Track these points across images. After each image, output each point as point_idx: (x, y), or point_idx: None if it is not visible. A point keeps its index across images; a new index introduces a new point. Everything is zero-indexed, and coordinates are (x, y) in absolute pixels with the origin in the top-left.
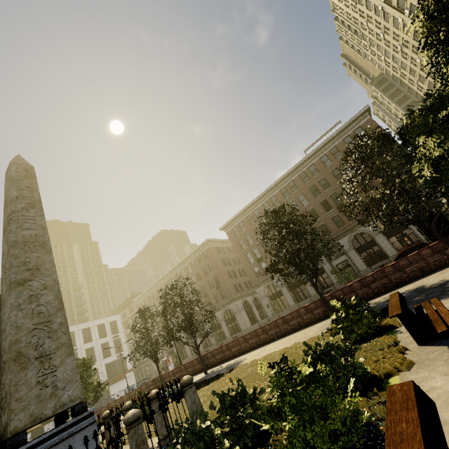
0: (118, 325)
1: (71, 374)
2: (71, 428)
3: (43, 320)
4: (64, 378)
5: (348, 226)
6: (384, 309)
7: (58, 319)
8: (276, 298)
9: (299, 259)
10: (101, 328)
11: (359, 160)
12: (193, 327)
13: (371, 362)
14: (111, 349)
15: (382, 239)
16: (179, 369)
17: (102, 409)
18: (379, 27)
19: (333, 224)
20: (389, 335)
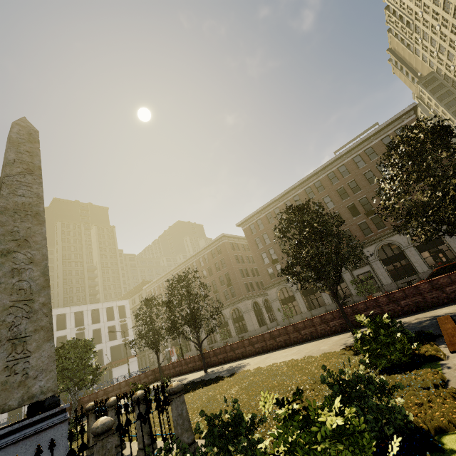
0: (126, 310)
1: (47, 362)
2: (37, 425)
3: (24, 297)
4: (37, 366)
5: (375, 234)
6: (420, 332)
7: (41, 298)
8: (288, 303)
9: (319, 263)
10: (109, 311)
11: (405, 156)
12: (198, 322)
13: (411, 404)
14: (118, 333)
15: (412, 253)
16: (180, 363)
17: (99, 392)
18: (437, 18)
19: (359, 231)
20: (433, 369)
